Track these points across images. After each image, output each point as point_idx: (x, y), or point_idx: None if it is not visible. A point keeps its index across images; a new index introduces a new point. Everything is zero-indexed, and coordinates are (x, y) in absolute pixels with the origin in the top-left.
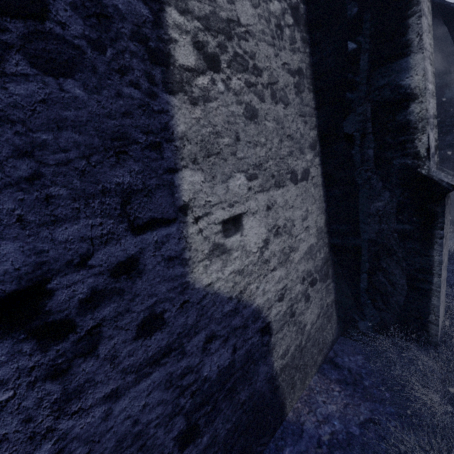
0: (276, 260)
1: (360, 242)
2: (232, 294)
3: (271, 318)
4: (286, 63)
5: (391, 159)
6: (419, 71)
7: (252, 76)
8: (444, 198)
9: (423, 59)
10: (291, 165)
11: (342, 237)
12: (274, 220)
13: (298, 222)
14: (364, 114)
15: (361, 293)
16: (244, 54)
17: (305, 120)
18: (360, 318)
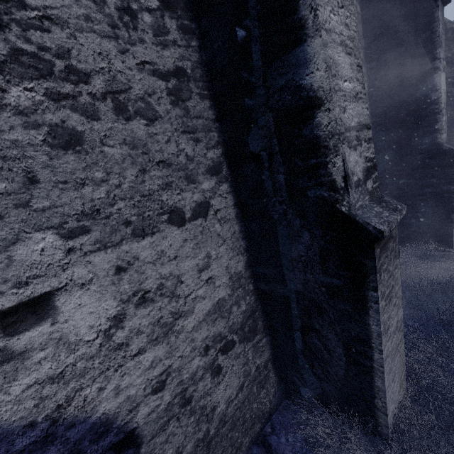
0: (144, 339)
1: (288, 293)
2: (35, 417)
3: (138, 422)
4: (147, 62)
5: (304, 189)
6: (320, 63)
7: (64, 83)
8: (373, 249)
9: (322, 45)
10: (168, 202)
11: (269, 284)
12: (136, 283)
13: (190, 275)
14: (267, 127)
15: (298, 354)
16: (40, 52)
17: (196, 138)
18: (301, 383)
